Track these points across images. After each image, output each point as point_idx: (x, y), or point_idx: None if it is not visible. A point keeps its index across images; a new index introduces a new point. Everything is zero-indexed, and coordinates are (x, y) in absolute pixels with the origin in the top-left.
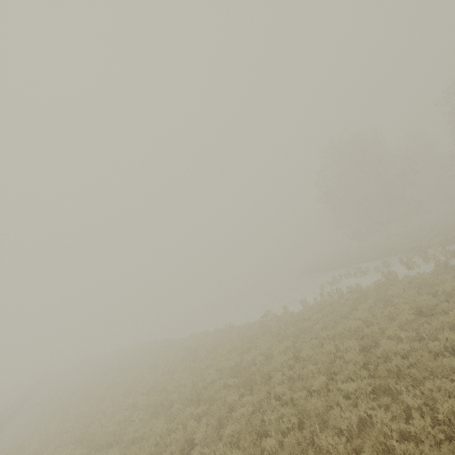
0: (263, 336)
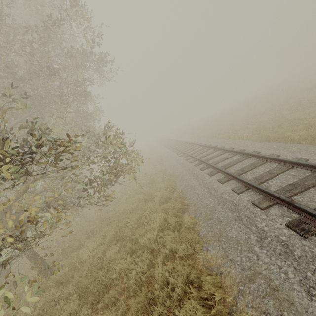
0: None
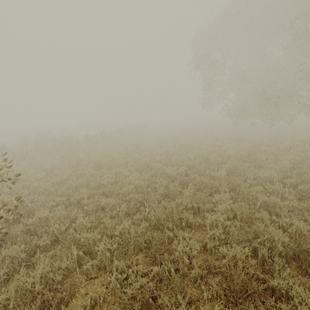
0: None
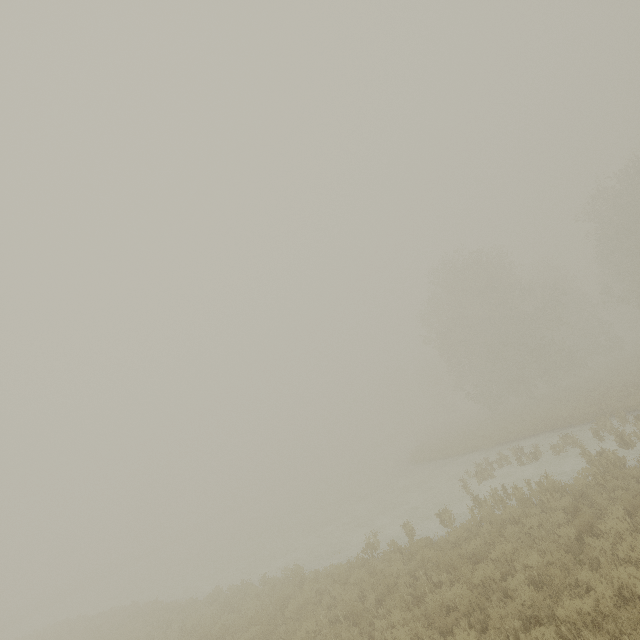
0: (378, 603)
